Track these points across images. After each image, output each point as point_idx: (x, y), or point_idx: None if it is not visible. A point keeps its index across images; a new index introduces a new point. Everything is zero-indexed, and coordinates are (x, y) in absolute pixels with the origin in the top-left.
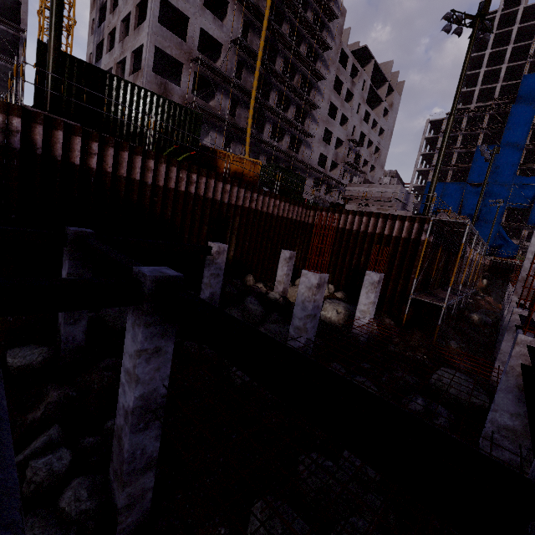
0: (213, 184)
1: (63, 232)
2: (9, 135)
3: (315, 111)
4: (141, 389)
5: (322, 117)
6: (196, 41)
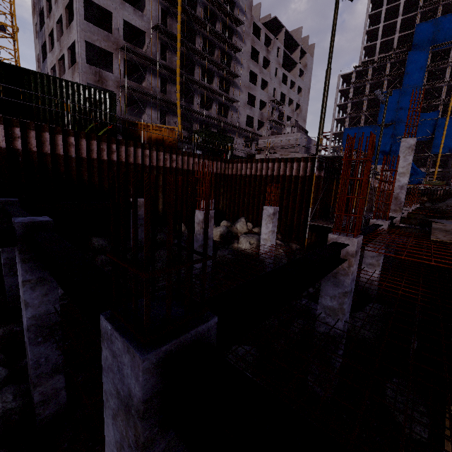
0: (133, 151)
1: None
2: None
3: (237, 79)
4: (32, 311)
5: (244, 84)
6: (121, 32)
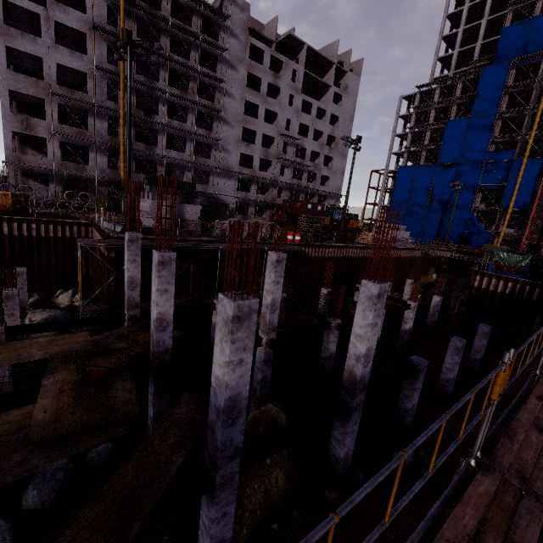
0: None
1: None
2: None
3: (224, 113)
4: None
5: (236, 117)
6: (53, 76)
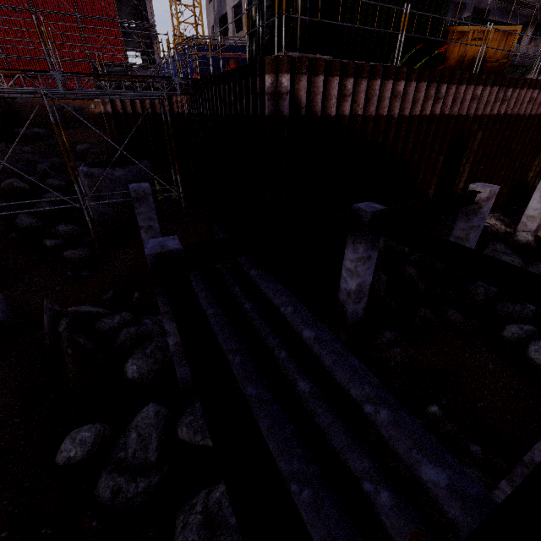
0: (462, 92)
1: (356, 214)
2: (278, 100)
3: None
4: None
5: None
6: None
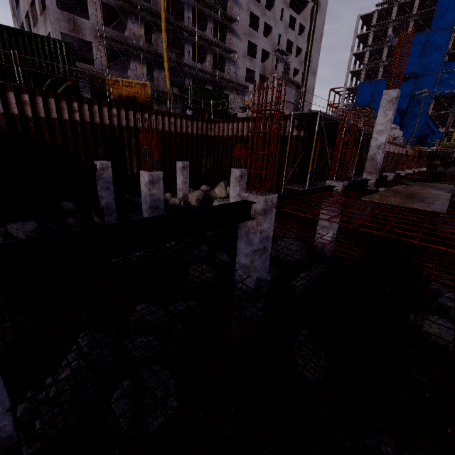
0: (97, 110)
1: None
2: None
3: (235, 24)
4: None
5: (243, 30)
6: None
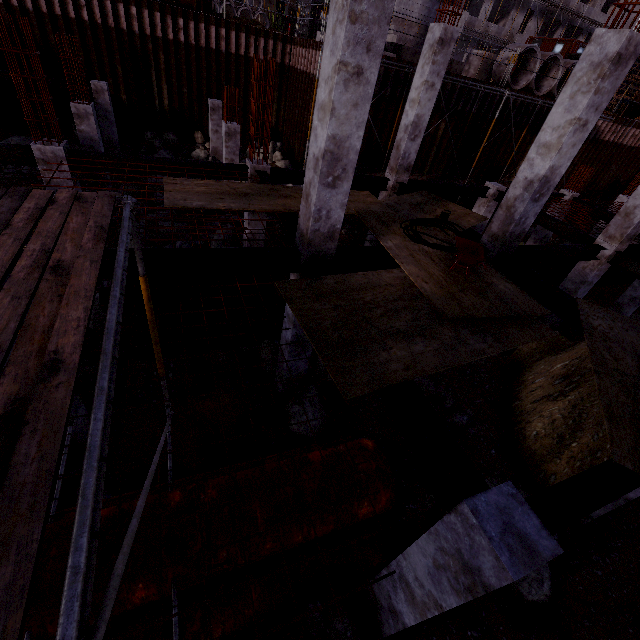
0: (110, 7)
1: None
2: None
3: None
4: None
5: None
6: None
